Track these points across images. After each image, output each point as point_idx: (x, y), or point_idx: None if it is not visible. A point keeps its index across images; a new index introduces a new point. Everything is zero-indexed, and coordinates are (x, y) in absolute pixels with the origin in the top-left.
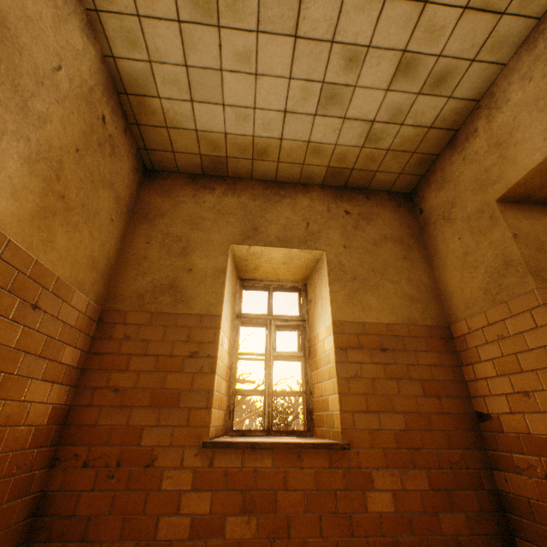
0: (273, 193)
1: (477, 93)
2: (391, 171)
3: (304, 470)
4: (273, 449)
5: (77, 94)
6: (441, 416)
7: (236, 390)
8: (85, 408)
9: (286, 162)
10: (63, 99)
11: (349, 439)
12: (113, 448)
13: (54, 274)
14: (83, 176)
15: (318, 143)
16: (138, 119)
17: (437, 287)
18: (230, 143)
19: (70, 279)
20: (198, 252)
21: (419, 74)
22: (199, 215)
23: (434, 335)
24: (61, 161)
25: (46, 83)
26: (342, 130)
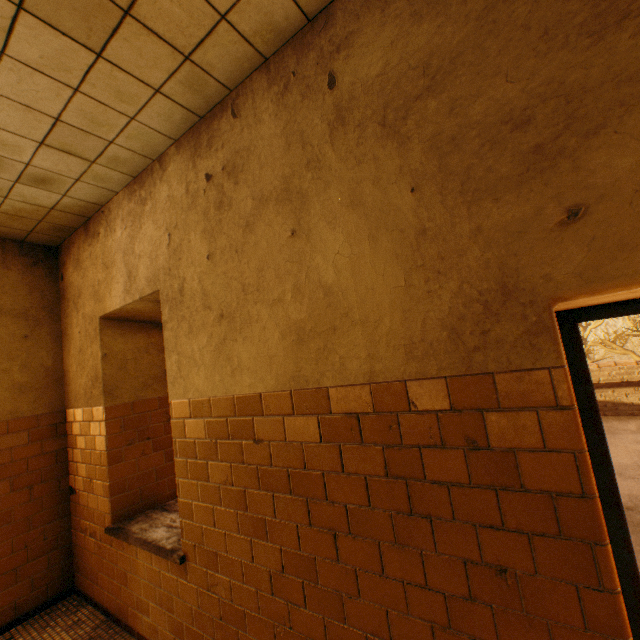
0: None
1: (99, 201)
2: (17, 227)
3: None
4: None
5: None
6: (29, 504)
7: None
8: None
9: None
10: None
11: None
12: None
13: None
14: None
15: None
16: None
17: (63, 369)
18: None
19: None
20: None
21: (7, 168)
22: None
23: (44, 424)
24: None
25: None
26: None
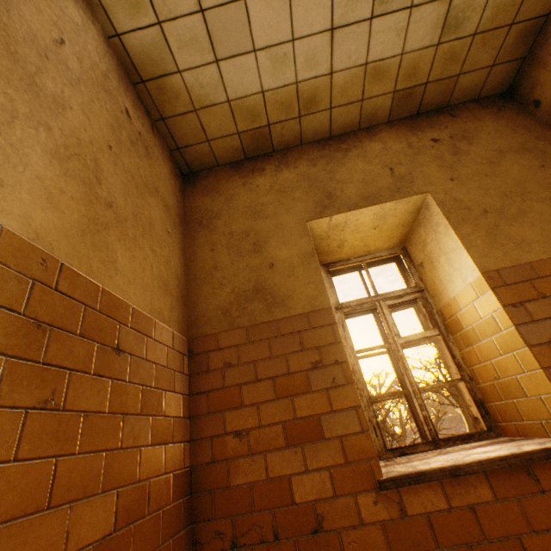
0: (332, 151)
1: None
2: (479, 67)
3: (548, 495)
4: (482, 471)
5: (91, 78)
6: None
7: (370, 398)
8: (209, 466)
9: (340, 106)
10: (77, 82)
11: None
12: (260, 514)
13: (127, 304)
14: (125, 179)
15: (378, 61)
16: (162, 111)
17: None
18: (269, 104)
19: (146, 308)
20: (273, 242)
21: None
22: (258, 202)
23: None
24: (95, 159)
25: (51, 57)
26: (409, 28)
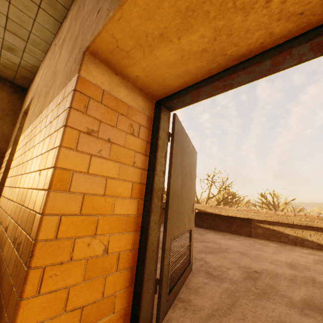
0: None
1: (36, 65)
2: (9, 74)
3: None
4: None
5: None
6: None
7: None
8: None
9: None
10: None
11: None
12: None
13: None
14: None
15: None
16: None
17: (11, 136)
18: None
19: None
20: None
21: None
22: None
23: None
24: None
25: None
26: None
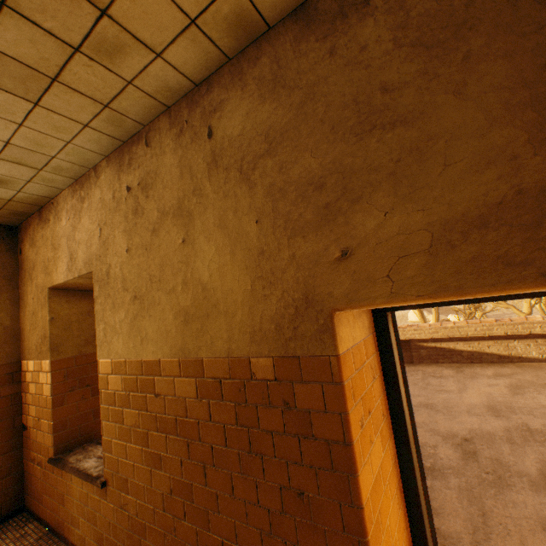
0: None
1: (49, 195)
2: None
3: None
4: None
5: None
6: None
7: None
8: None
9: None
10: None
11: None
12: None
13: None
14: None
15: None
16: None
17: (20, 327)
18: None
19: None
20: None
21: None
22: None
23: (2, 373)
24: None
25: None
26: None
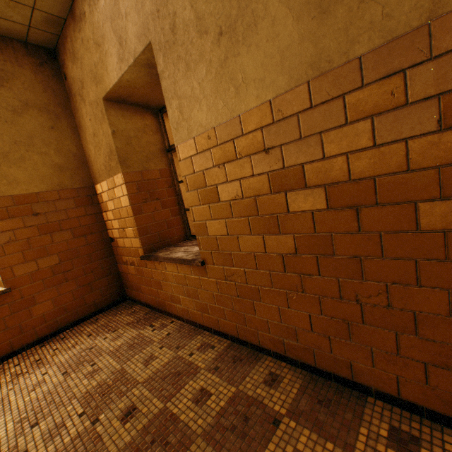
0: None
1: None
2: (16, 21)
3: None
4: None
5: None
6: (87, 247)
7: None
8: None
9: None
10: None
11: (12, 285)
12: None
13: None
14: None
15: None
16: None
17: (85, 155)
18: None
19: None
20: None
21: None
22: None
23: (82, 195)
24: None
25: None
26: None
